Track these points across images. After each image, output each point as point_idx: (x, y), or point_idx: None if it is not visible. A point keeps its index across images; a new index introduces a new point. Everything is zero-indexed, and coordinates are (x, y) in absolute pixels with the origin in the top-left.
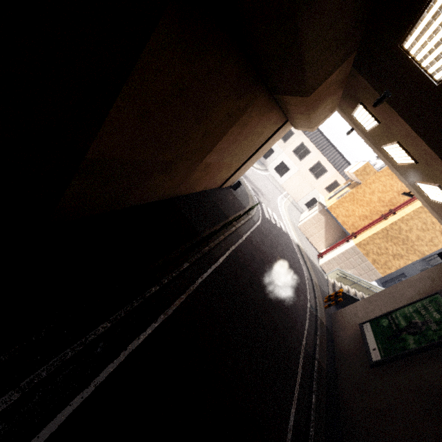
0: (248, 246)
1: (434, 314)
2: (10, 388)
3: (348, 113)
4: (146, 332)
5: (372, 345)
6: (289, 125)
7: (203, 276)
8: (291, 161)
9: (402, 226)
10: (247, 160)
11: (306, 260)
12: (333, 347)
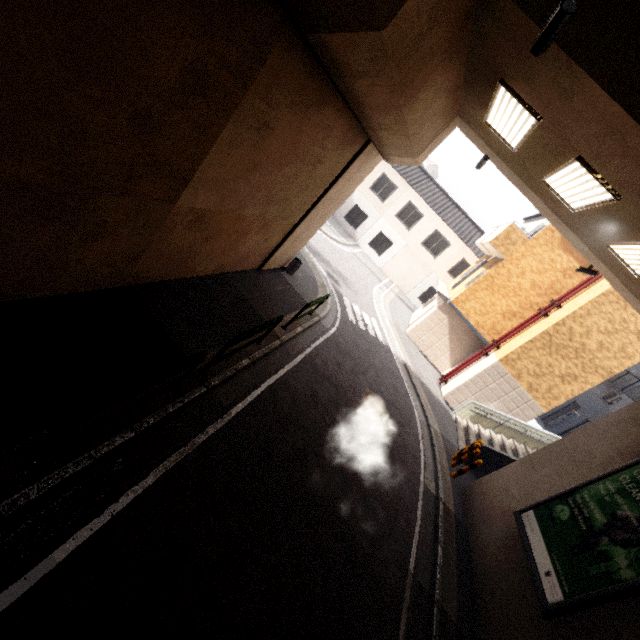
0: (307, 374)
1: None
2: None
3: (477, 122)
4: None
5: (543, 563)
6: (375, 152)
7: (174, 457)
8: (394, 231)
9: (574, 326)
10: (303, 217)
11: (420, 389)
12: (469, 559)
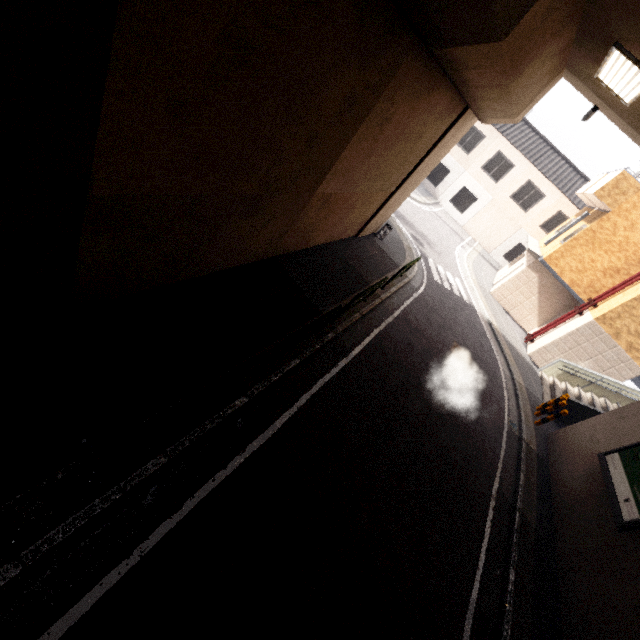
0: (403, 327)
1: None
2: (6, 560)
3: (587, 76)
4: (226, 470)
5: (623, 493)
6: (472, 116)
7: (323, 379)
8: (479, 186)
9: None
10: (398, 187)
11: (505, 346)
12: (549, 489)
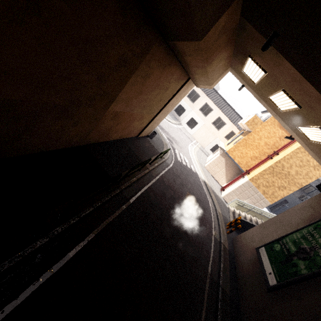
0: (161, 185)
1: (319, 240)
2: None
3: (239, 70)
4: (18, 300)
5: (268, 269)
6: (192, 83)
7: (109, 219)
8: (198, 117)
9: (284, 163)
10: (158, 113)
11: (212, 193)
12: (235, 269)
